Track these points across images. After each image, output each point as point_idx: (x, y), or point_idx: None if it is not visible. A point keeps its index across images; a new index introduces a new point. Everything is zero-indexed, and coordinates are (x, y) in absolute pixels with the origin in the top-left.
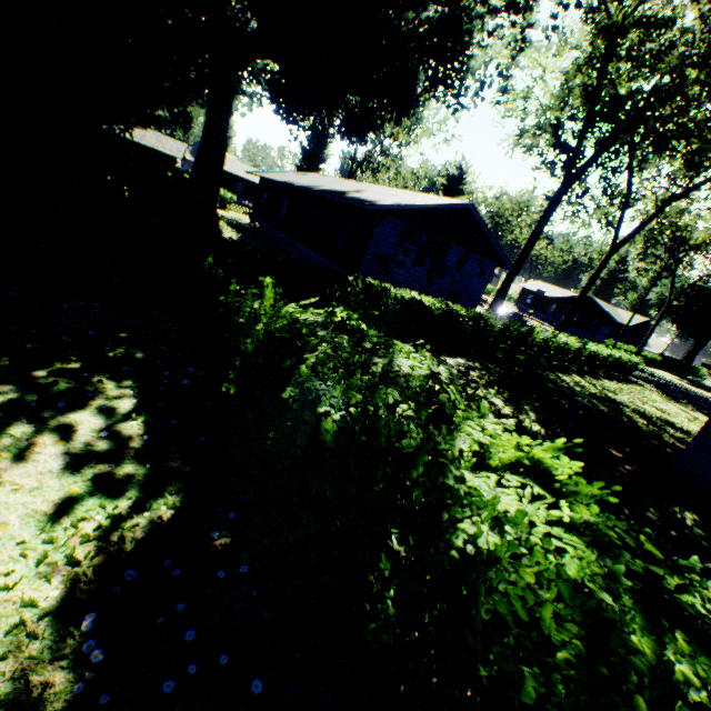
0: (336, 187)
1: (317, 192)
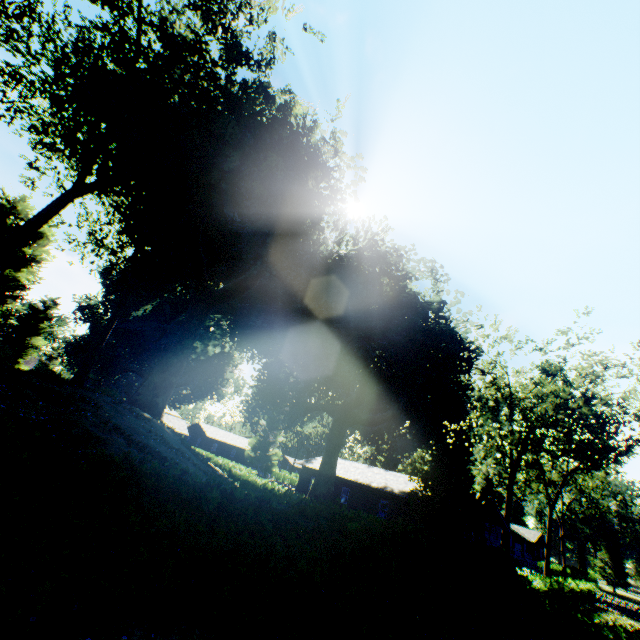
0: (395, 484)
1: (403, 495)
